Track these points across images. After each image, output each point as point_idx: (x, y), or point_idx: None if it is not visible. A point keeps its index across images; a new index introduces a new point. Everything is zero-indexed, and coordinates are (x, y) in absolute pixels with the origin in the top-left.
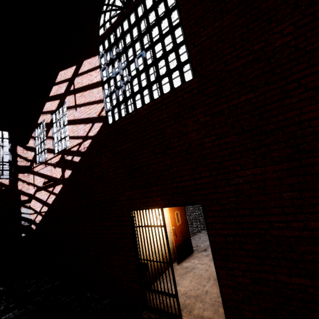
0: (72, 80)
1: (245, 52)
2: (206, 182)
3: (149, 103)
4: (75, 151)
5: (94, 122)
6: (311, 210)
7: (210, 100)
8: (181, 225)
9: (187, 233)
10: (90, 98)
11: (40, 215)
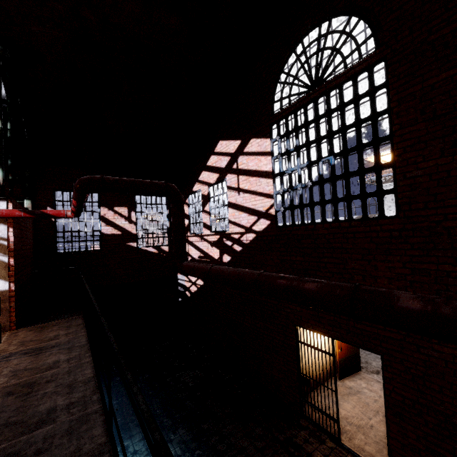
0: (235, 157)
1: None
2: (390, 336)
3: (332, 224)
4: (236, 239)
5: (261, 217)
6: None
7: (413, 252)
8: None
9: (356, 348)
10: (257, 187)
11: (195, 286)
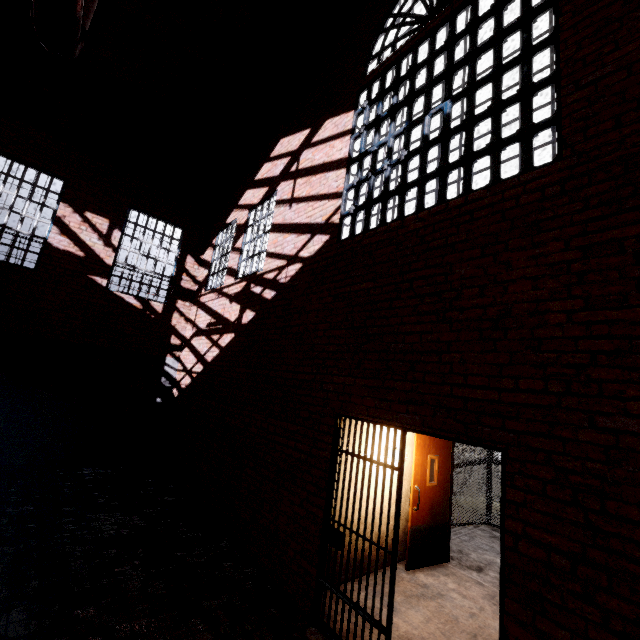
0: (297, 154)
1: None
2: (527, 403)
3: (433, 208)
4: (270, 280)
5: (316, 232)
6: None
7: (588, 214)
8: (436, 489)
9: (445, 513)
10: (320, 188)
11: (189, 376)
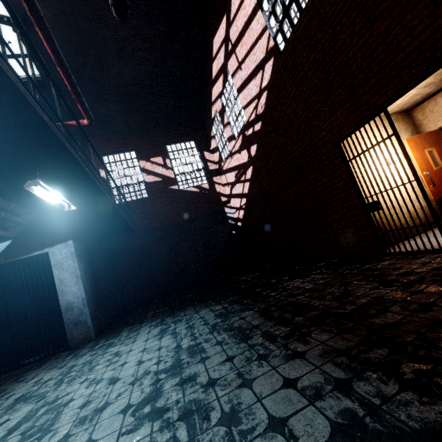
0: (227, 38)
1: None
2: None
3: None
4: (254, 119)
5: (264, 65)
6: None
7: None
8: None
9: None
10: (252, 39)
11: (241, 210)
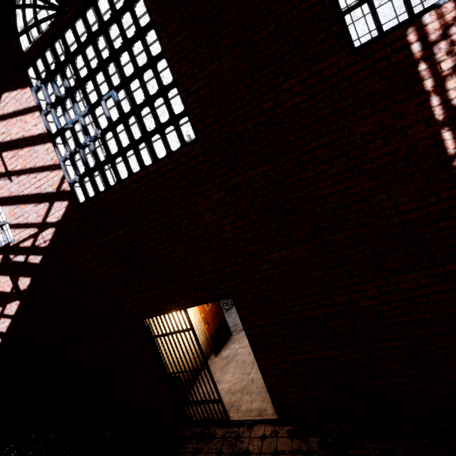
0: None
1: (254, 111)
2: (232, 271)
3: (140, 173)
4: (29, 248)
5: (53, 200)
6: (335, 287)
7: (221, 171)
8: (212, 308)
9: (221, 315)
10: (35, 161)
11: None
